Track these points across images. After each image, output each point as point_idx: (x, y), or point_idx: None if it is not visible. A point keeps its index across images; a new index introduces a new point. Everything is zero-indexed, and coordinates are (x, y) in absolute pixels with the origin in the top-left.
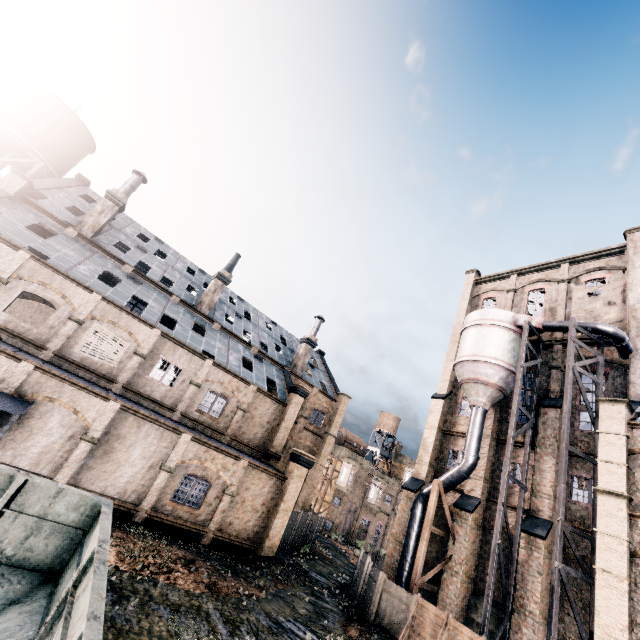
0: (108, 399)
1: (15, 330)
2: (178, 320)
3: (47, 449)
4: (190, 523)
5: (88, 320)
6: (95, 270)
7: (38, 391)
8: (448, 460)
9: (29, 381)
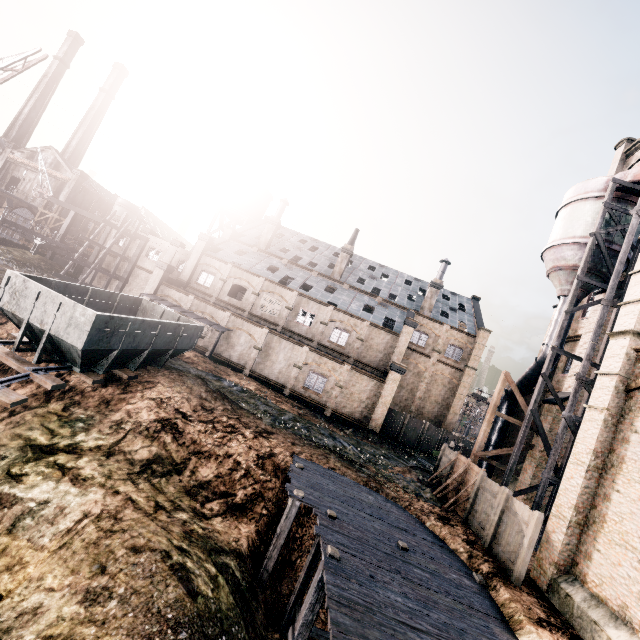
0: (263, 327)
1: (233, 304)
2: (314, 286)
3: (242, 353)
4: (315, 400)
5: (261, 293)
6: (265, 266)
7: (234, 325)
8: (566, 368)
9: (230, 321)
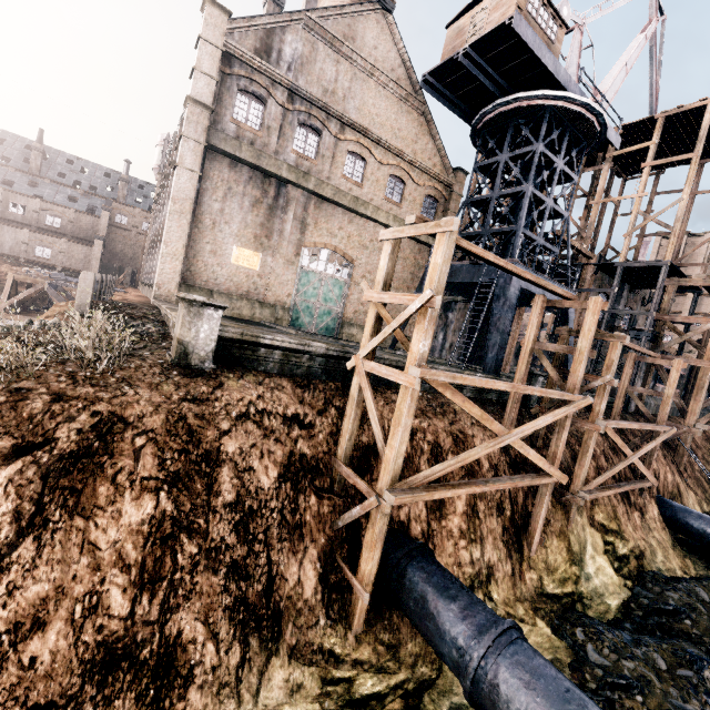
0: None
1: None
2: (16, 181)
3: None
4: (48, 263)
5: None
6: None
7: None
8: None
9: None
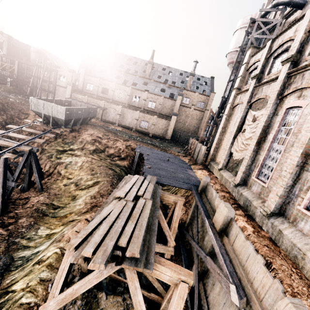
0: (119, 105)
1: (104, 97)
2: (138, 83)
3: (113, 117)
4: (145, 131)
5: (115, 90)
6: (114, 76)
7: (107, 106)
8: None
9: (105, 104)
